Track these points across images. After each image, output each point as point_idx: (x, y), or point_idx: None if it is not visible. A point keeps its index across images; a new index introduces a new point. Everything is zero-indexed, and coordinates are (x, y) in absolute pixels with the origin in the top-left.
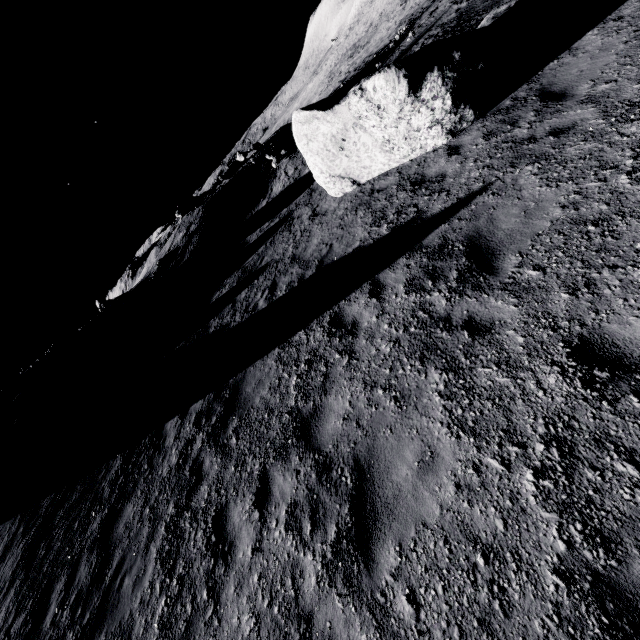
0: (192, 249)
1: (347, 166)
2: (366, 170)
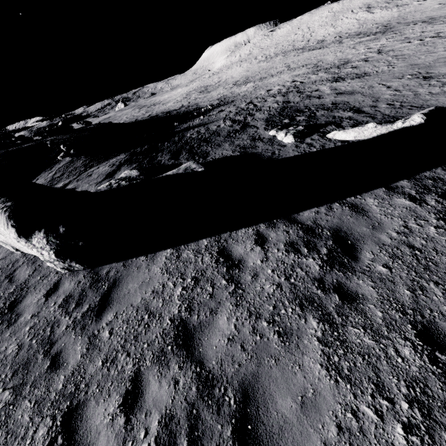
0: None
1: (6, 239)
2: (24, 248)
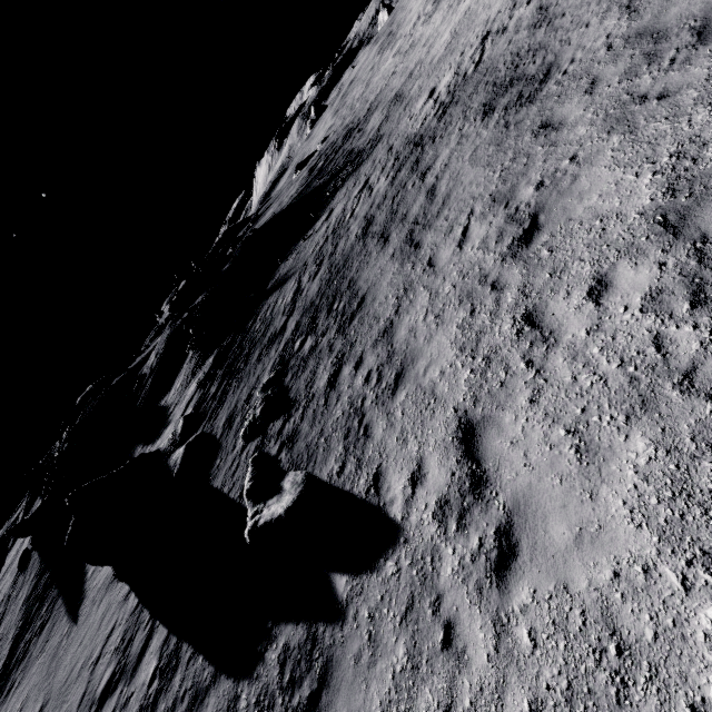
0: (143, 396)
1: None
2: None
